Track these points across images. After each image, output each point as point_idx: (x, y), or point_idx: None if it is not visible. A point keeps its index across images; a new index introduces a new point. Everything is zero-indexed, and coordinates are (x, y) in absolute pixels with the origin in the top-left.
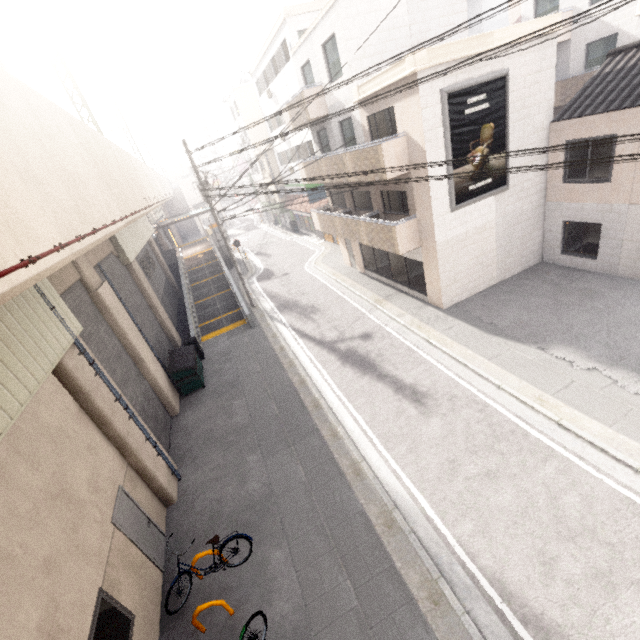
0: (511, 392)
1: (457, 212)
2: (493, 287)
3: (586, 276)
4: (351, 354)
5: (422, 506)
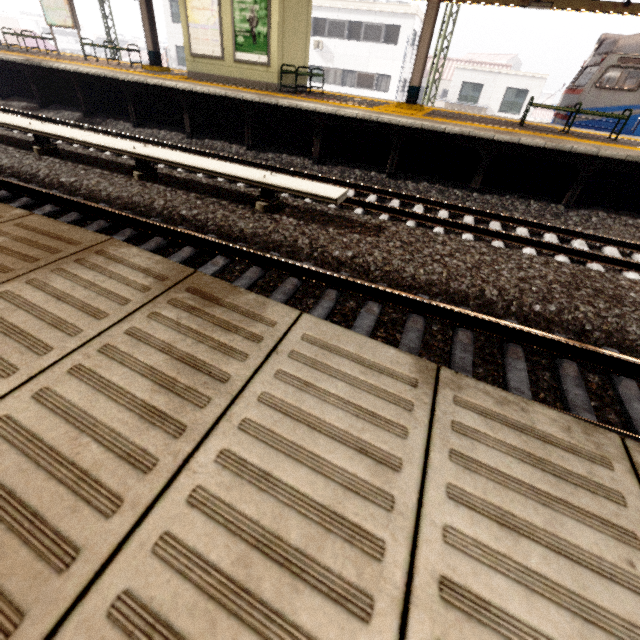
0: None
1: None
2: None
3: None
4: None
5: None
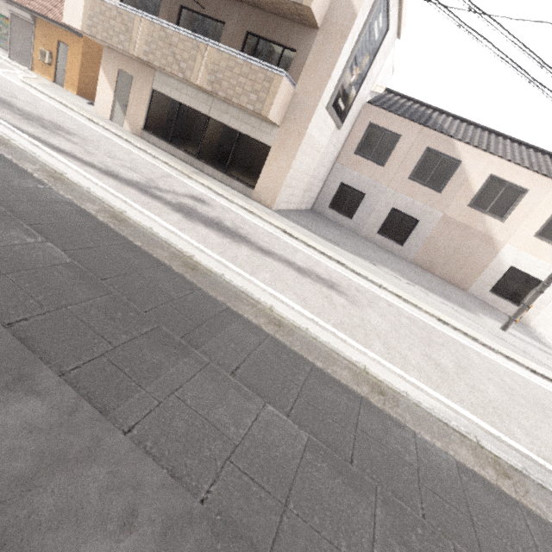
0: (394, 291)
1: (326, 114)
2: (296, 211)
3: (344, 229)
4: (192, 211)
5: (475, 421)
